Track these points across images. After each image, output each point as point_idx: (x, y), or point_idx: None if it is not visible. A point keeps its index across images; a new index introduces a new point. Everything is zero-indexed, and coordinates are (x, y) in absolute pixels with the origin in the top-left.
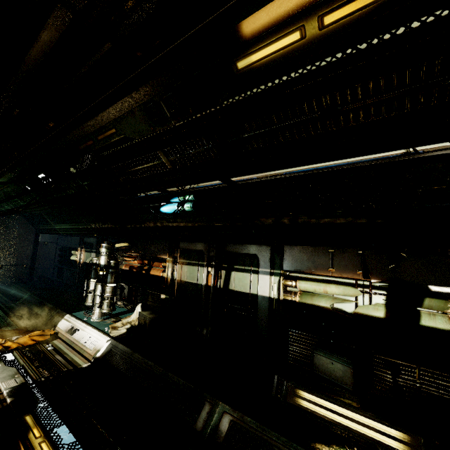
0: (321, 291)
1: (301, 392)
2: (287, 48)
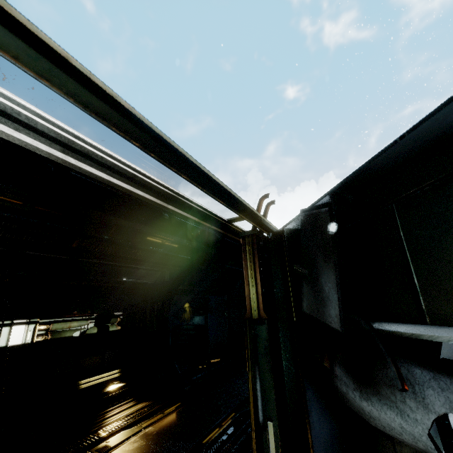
0: (67, 327)
1: (81, 381)
2: (158, 242)
